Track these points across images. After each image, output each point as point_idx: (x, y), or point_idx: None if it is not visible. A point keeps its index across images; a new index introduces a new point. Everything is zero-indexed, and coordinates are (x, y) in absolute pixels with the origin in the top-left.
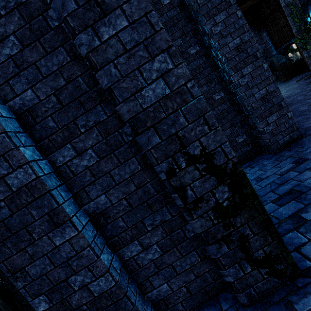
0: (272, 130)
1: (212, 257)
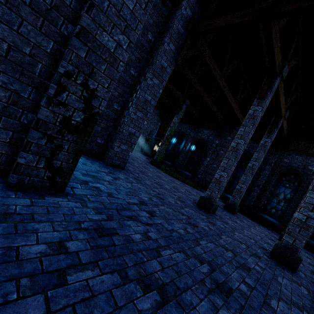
0: (117, 152)
1: (28, 139)
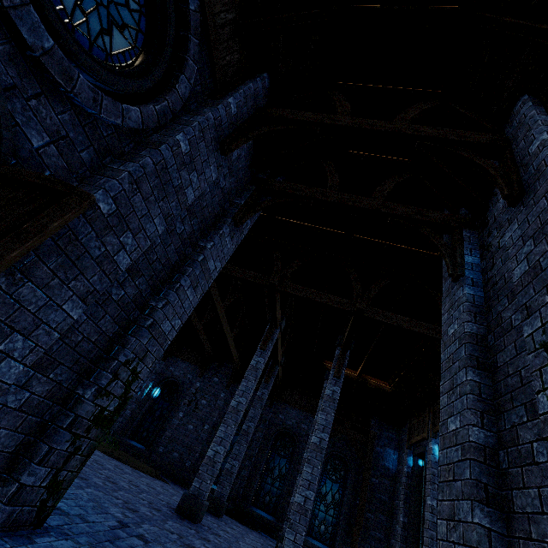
0: None
1: (54, 445)
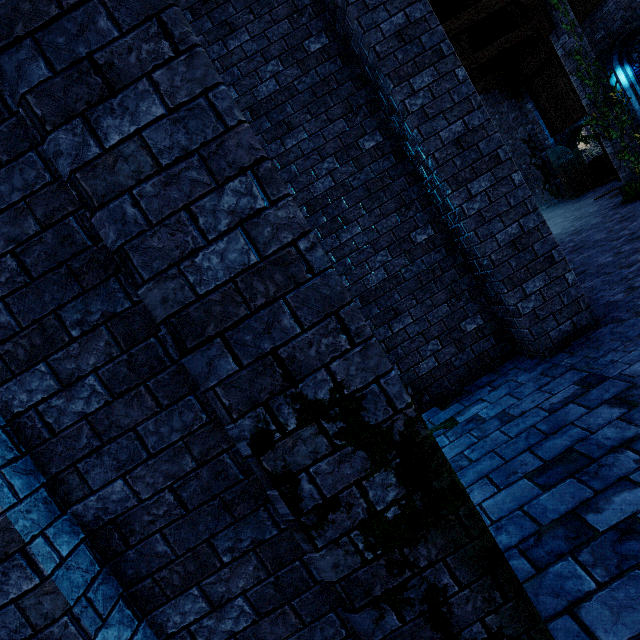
0: (534, 310)
1: (364, 639)
